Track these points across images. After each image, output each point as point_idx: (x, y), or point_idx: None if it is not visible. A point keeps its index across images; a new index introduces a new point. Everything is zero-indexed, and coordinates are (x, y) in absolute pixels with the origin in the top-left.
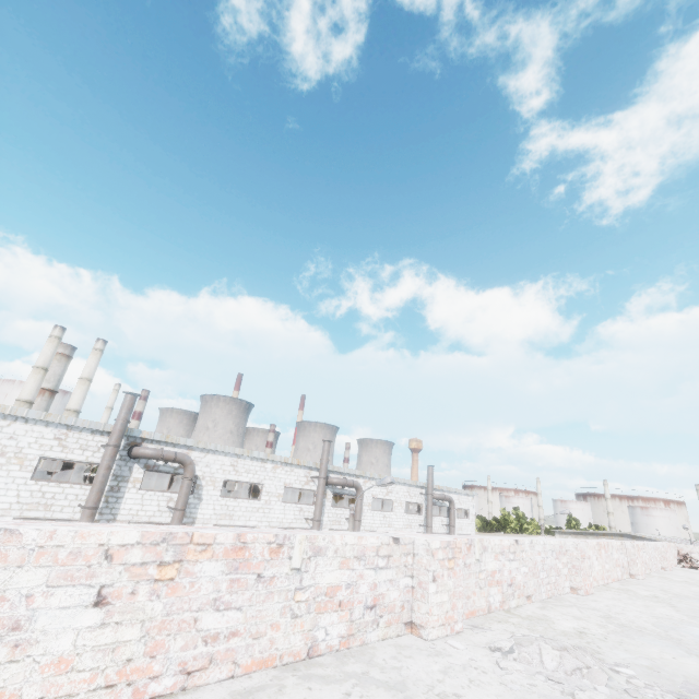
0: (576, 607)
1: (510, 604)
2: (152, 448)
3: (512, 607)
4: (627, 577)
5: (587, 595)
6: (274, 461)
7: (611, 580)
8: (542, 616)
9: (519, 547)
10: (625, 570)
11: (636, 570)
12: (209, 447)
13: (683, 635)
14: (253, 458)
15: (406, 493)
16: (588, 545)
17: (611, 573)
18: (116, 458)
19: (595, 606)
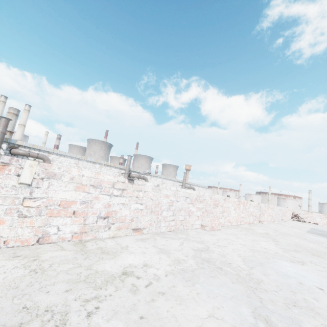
0: (183, 240)
1: (98, 235)
2: (22, 150)
3: (102, 238)
4: (257, 222)
5: (212, 231)
6: (100, 163)
7: (243, 223)
8: (117, 249)
9: (134, 186)
10: (256, 218)
11: (263, 219)
12: (60, 153)
13: (267, 273)
14: (88, 161)
15: (172, 184)
16: (229, 200)
17: (244, 219)
18: (2, 154)
19: (206, 239)
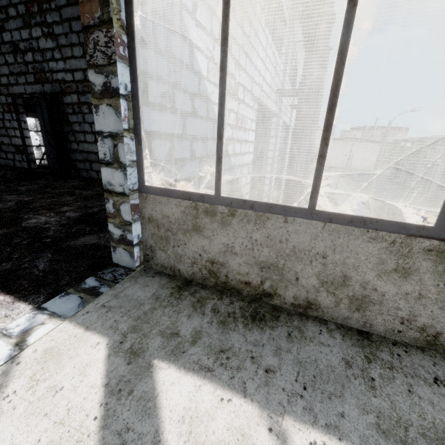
0: None
1: None
2: None
3: None
4: None
5: None
6: None
7: None
8: None
9: None
10: None
11: None
12: None
13: None
14: None
15: None
16: None
17: None
18: None
19: None
